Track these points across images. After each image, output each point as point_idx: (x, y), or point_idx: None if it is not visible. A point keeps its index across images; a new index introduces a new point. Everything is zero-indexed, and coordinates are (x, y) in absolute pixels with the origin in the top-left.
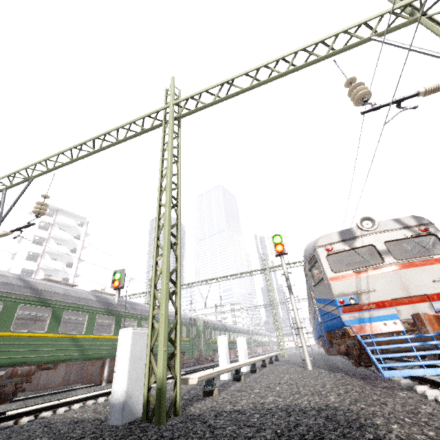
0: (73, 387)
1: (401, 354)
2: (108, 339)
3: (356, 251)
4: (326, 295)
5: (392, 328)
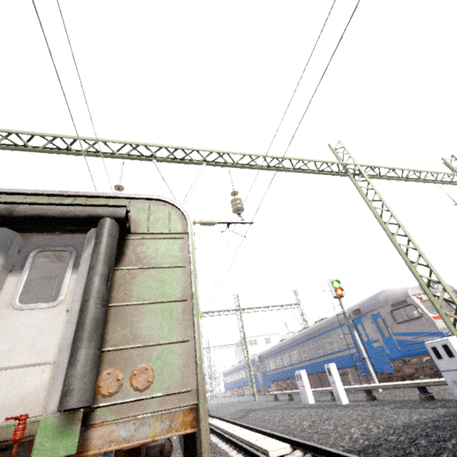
0: None
1: None
2: None
3: None
4: (424, 329)
5: None
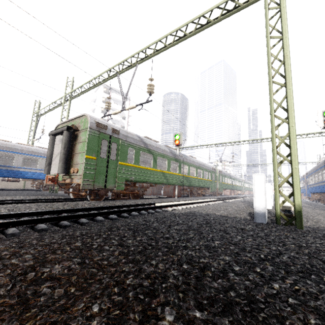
0: (156, 196)
1: None
2: (176, 175)
3: None
4: None
5: None
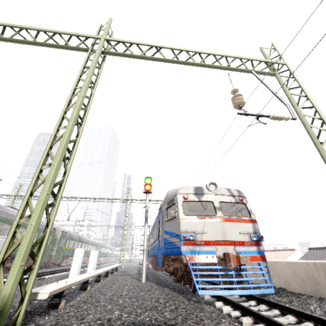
0: None
1: (212, 279)
2: None
3: (199, 203)
4: (174, 230)
5: (210, 260)
